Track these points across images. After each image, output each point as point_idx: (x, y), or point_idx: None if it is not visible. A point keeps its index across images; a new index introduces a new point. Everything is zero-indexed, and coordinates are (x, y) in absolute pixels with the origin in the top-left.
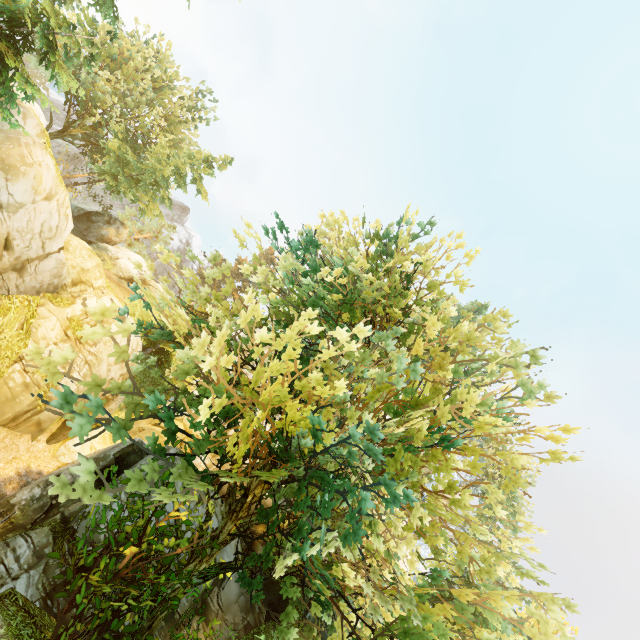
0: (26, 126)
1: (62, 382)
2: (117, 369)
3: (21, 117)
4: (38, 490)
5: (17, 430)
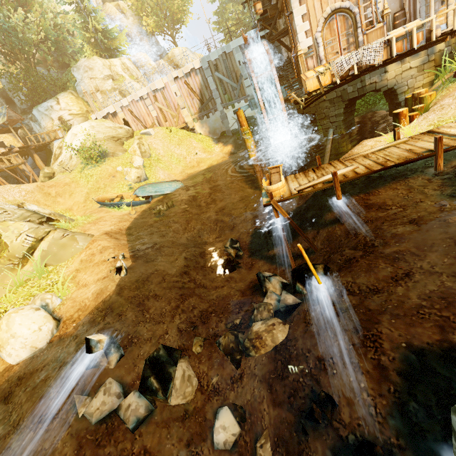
0: None
1: None
2: None
3: None
4: None
5: None
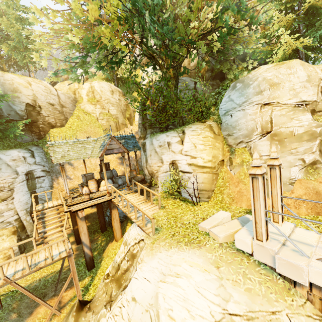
0: None
1: (111, 113)
2: (115, 96)
3: None
4: (139, 130)
5: (121, 129)
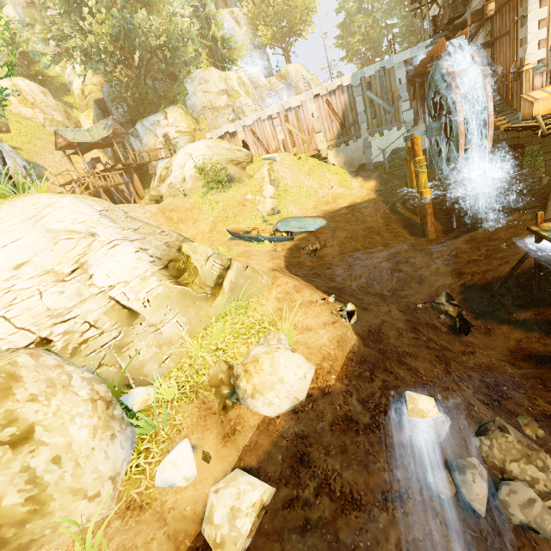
0: None
1: (57, 119)
2: (50, 99)
3: None
4: None
5: None
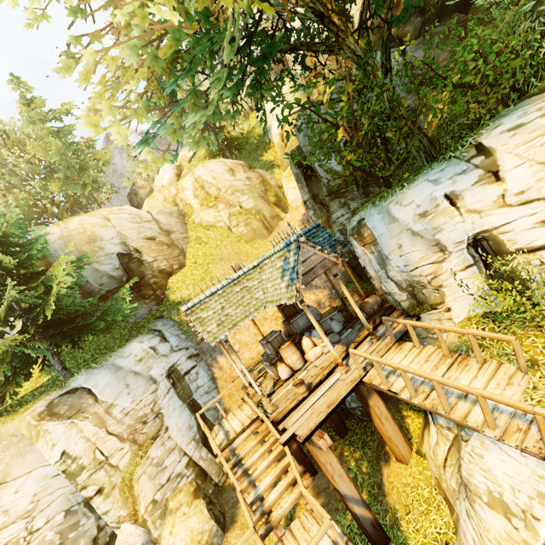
0: (55, 233)
1: (246, 207)
2: (239, 175)
3: (50, 236)
4: (310, 212)
5: (275, 228)
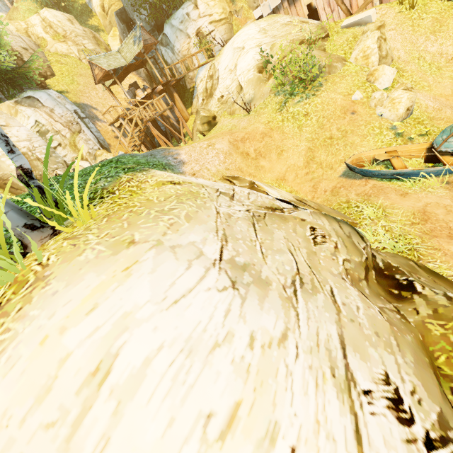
0: None
1: (88, 48)
2: (77, 26)
3: None
4: None
5: None
